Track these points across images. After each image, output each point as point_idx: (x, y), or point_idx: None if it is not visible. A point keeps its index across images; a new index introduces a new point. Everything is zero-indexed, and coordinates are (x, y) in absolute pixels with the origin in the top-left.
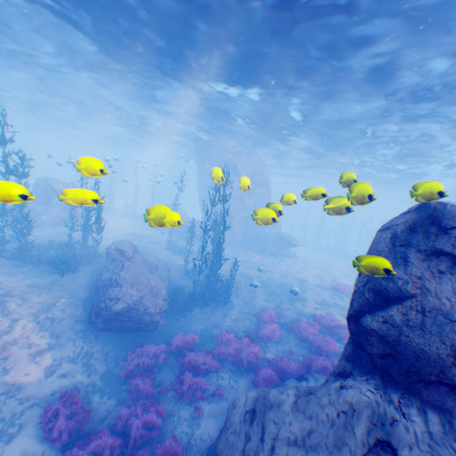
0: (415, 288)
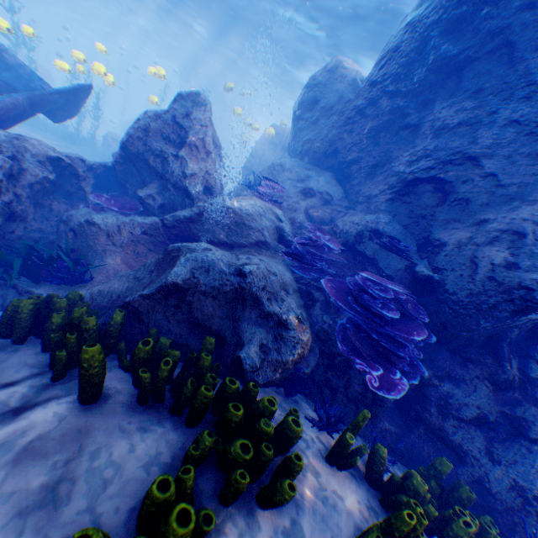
0: (261, 154)
